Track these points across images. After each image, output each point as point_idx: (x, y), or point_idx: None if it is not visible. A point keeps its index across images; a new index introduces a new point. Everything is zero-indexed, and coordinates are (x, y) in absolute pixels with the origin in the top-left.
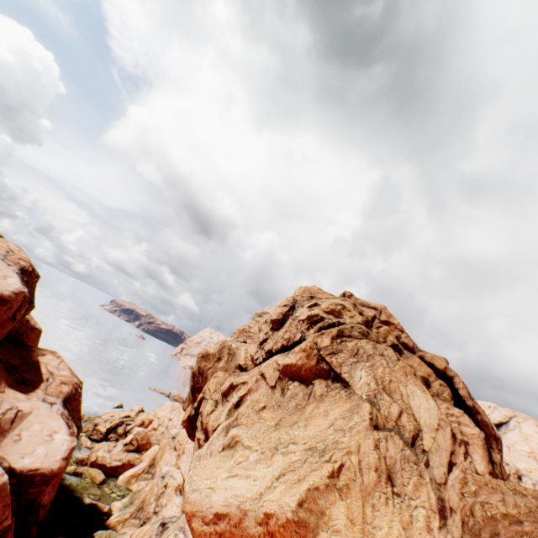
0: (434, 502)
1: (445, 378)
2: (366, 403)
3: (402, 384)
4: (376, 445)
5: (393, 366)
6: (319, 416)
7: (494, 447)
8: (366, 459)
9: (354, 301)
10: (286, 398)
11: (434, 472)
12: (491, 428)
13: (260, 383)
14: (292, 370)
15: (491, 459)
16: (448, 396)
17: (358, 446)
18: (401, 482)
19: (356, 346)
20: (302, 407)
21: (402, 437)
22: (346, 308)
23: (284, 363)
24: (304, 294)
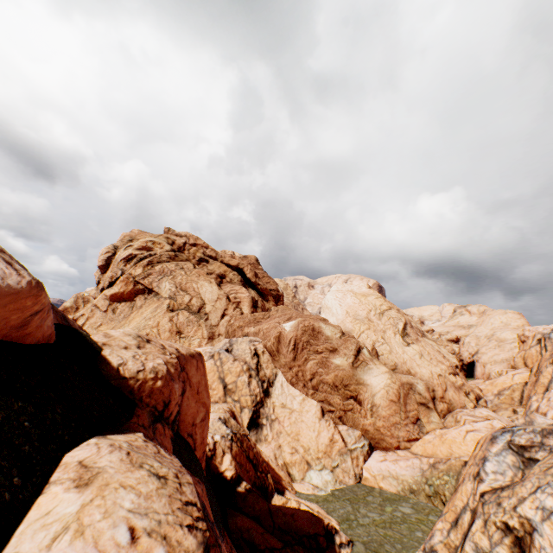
0: (206, 334)
1: (240, 270)
2: (167, 300)
3: (195, 282)
4: (171, 320)
5: (191, 273)
6: (138, 317)
7: (271, 300)
8: (163, 328)
9: (171, 234)
10: (117, 315)
11: (211, 322)
12: (276, 290)
13: (95, 312)
14: (118, 296)
15: (256, 306)
16: (238, 280)
17: (158, 323)
18: (187, 332)
19: (162, 268)
20: (129, 316)
21: (191, 311)
22: (157, 243)
23: (111, 294)
24: (125, 239)
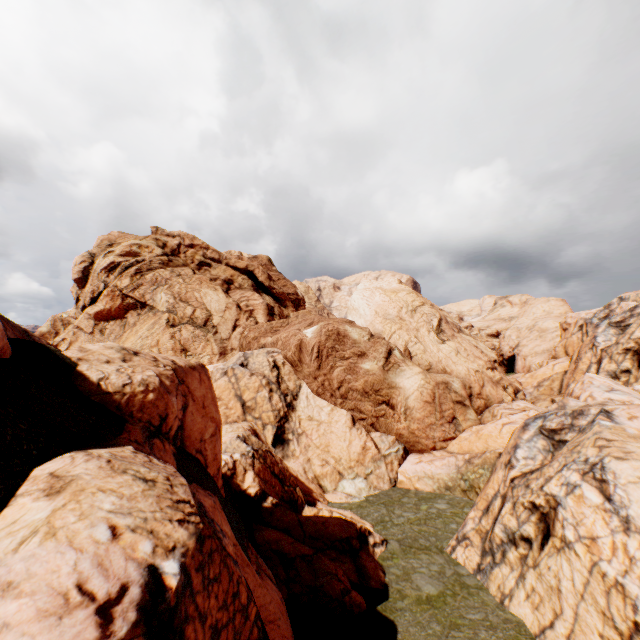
0: (217, 350)
1: (250, 273)
2: (166, 314)
3: (197, 291)
4: (172, 336)
5: (190, 281)
6: (132, 336)
7: (289, 306)
8: (165, 346)
9: (161, 235)
10: (106, 336)
11: (221, 335)
12: (295, 294)
13: (79, 335)
14: (105, 314)
15: (273, 314)
16: (249, 285)
17: (158, 342)
18: (194, 349)
19: (154, 277)
20: (121, 336)
21: (196, 325)
22: (144, 246)
23: (95, 312)
24: (104, 244)
